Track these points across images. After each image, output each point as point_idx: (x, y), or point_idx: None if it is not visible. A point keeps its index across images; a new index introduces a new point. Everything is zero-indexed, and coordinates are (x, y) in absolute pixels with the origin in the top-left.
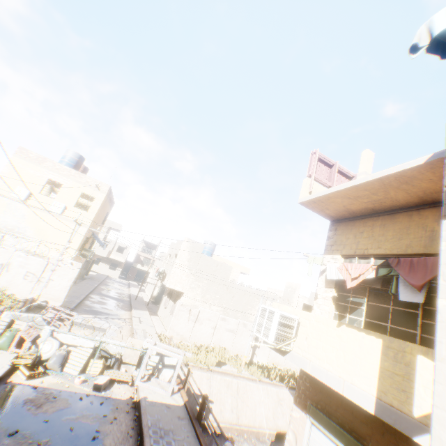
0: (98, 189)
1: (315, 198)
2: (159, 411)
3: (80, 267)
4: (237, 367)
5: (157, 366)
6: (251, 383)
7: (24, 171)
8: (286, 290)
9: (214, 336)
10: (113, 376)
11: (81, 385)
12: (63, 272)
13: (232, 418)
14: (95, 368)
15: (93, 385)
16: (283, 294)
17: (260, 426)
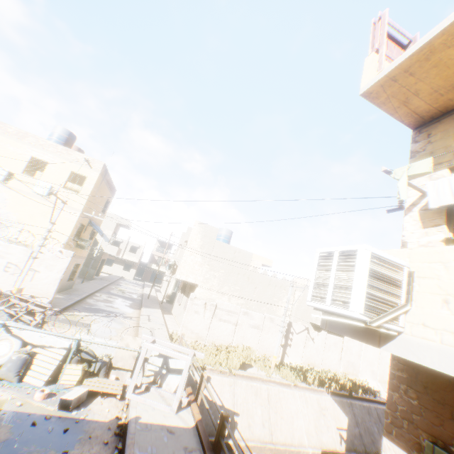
0: (90, 167)
1: (397, 68)
2: (156, 440)
3: (71, 256)
4: (266, 370)
5: (160, 371)
6: (284, 389)
7: (2, 148)
8: None
9: (236, 333)
10: (94, 387)
11: (43, 401)
12: (51, 262)
13: (264, 435)
14: (71, 377)
15: (59, 401)
16: None
17: (301, 444)
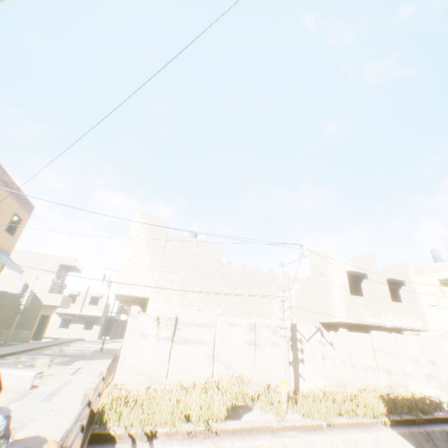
0: None
1: None
2: None
3: None
4: (275, 409)
5: None
6: (315, 438)
7: None
8: (313, 262)
9: (216, 358)
10: None
11: None
12: None
13: None
14: None
15: None
16: (310, 270)
17: None
